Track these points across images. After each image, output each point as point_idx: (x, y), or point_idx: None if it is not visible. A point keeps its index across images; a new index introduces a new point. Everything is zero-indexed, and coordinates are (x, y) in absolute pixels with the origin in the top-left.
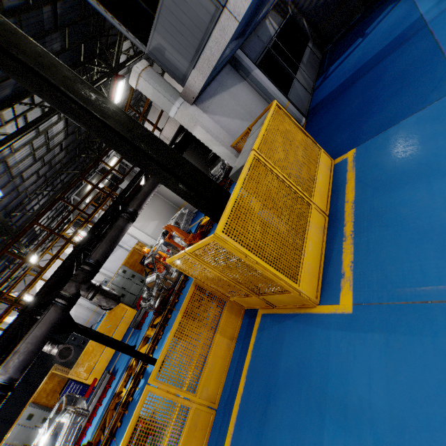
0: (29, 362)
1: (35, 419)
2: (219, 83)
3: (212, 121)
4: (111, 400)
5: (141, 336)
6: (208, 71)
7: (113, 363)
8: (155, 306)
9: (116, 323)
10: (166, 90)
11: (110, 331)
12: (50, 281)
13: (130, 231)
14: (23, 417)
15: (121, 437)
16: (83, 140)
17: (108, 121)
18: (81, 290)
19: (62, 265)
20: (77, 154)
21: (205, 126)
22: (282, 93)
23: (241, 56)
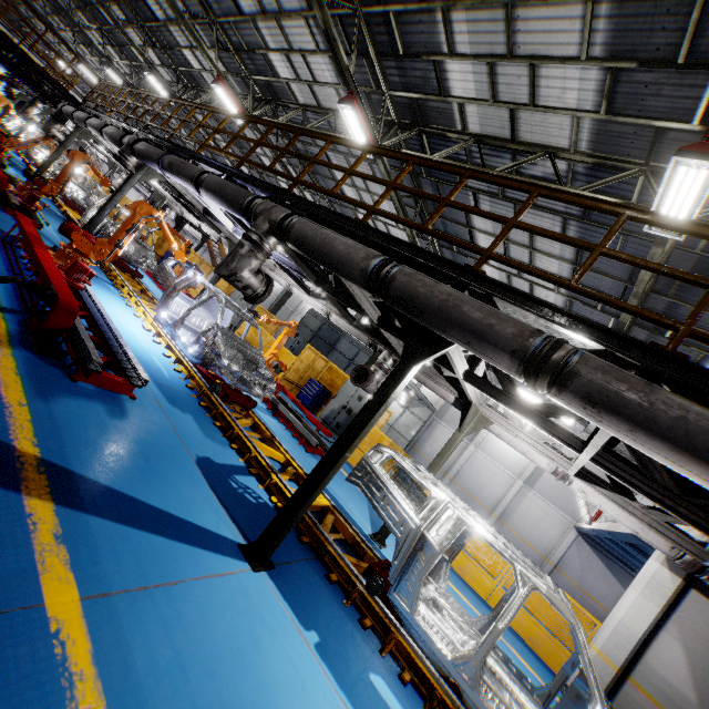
0: None
1: None
2: None
3: None
4: None
5: None
6: None
7: None
8: None
9: None
10: None
11: None
12: None
13: None
14: None
15: None
16: None
17: None
18: None
19: None
20: None
21: None
22: None
23: None
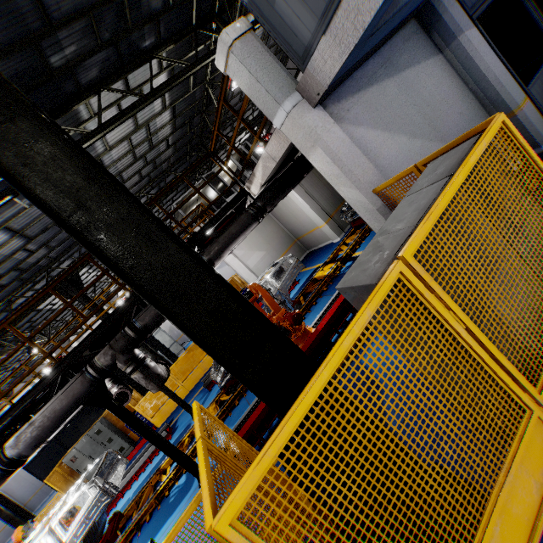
0: (43, 438)
1: (102, 436)
2: (383, 61)
3: (347, 140)
4: (154, 474)
5: (207, 402)
6: (352, 38)
7: (178, 413)
8: (220, 384)
9: (193, 365)
10: (271, 77)
11: (184, 373)
12: (91, 337)
13: (228, 259)
14: (92, 430)
15: (142, 542)
16: (196, 134)
17: (28, 184)
18: (118, 361)
19: (108, 318)
20: (188, 151)
21: (330, 149)
22: (517, 79)
23: (445, 1)
